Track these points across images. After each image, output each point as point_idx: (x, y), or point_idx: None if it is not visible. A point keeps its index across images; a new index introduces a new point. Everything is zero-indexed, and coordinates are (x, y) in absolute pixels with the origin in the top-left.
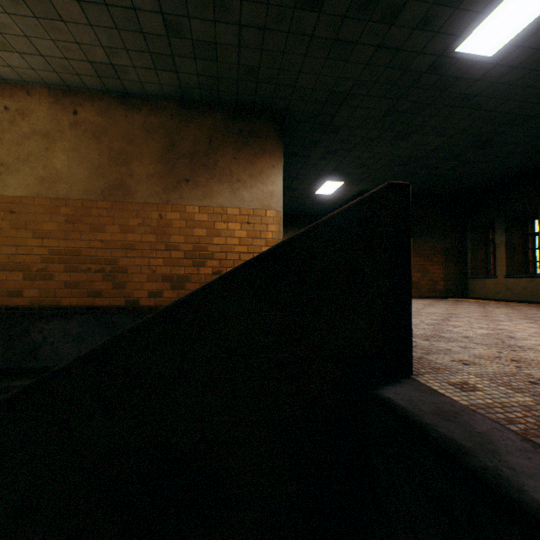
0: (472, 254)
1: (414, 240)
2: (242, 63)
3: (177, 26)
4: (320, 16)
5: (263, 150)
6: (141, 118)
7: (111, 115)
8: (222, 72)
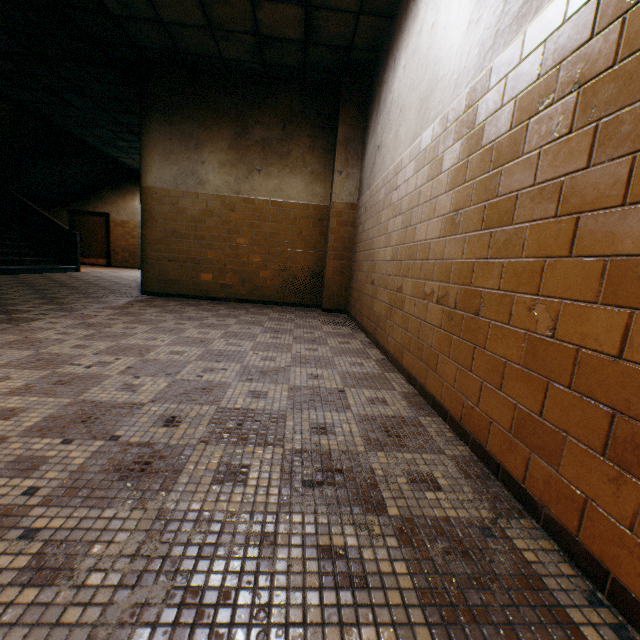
0: None
1: None
2: None
3: None
4: None
5: None
6: None
7: None
8: None
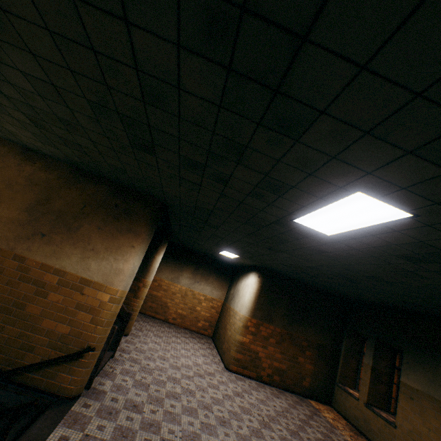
0: (345, 360)
1: (293, 327)
2: (110, 163)
3: (40, 123)
4: (158, 158)
5: (130, 228)
6: (32, 169)
7: (7, 159)
8: (97, 162)
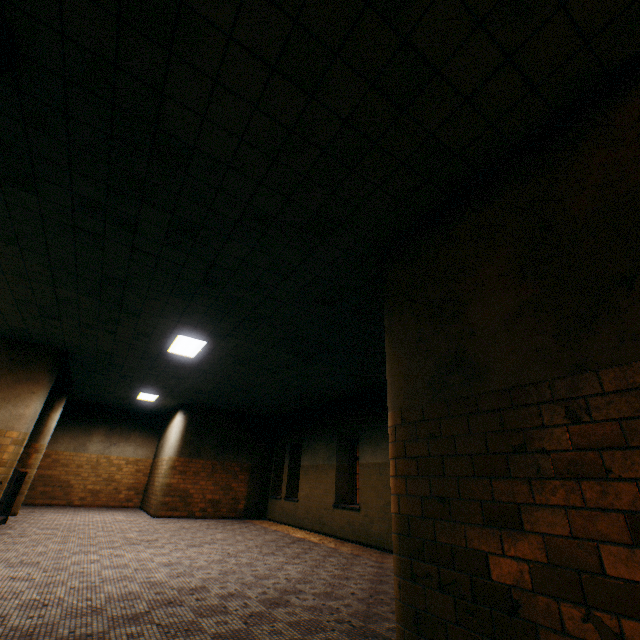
0: (276, 473)
1: (225, 456)
2: (13, 324)
3: None
4: (63, 322)
5: (30, 377)
6: None
7: None
8: None
